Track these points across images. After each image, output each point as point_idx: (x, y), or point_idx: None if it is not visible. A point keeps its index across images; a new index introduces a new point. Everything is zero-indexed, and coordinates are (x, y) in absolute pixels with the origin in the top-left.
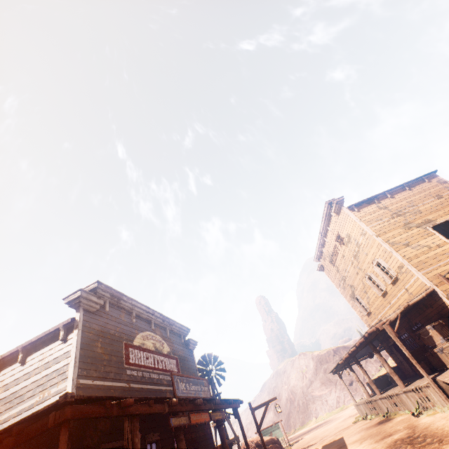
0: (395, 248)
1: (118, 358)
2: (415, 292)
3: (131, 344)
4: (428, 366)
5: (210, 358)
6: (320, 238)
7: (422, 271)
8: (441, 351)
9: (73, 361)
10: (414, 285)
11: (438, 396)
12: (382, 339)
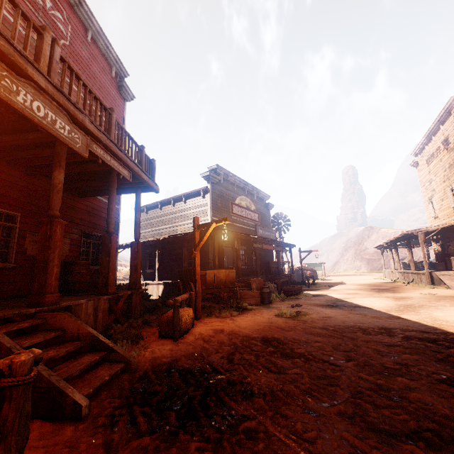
0: None
1: (228, 209)
2: None
3: (234, 203)
4: (445, 265)
5: (282, 216)
6: (428, 135)
7: None
8: (453, 260)
9: (209, 209)
10: None
11: (425, 280)
12: (434, 239)
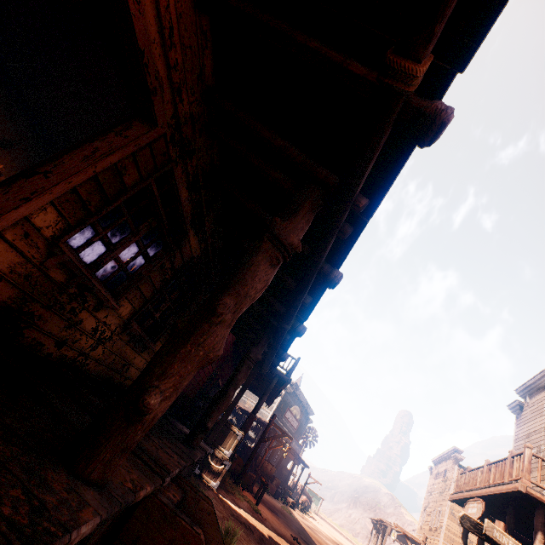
0: (449, 516)
1: (284, 412)
2: (435, 544)
3: (289, 408)
4: None
5: (314, 431)
6: (441, 456)
7: (445, 541)
8: None
9: (275, 407)
10: (437, 541)
11: None
12: None
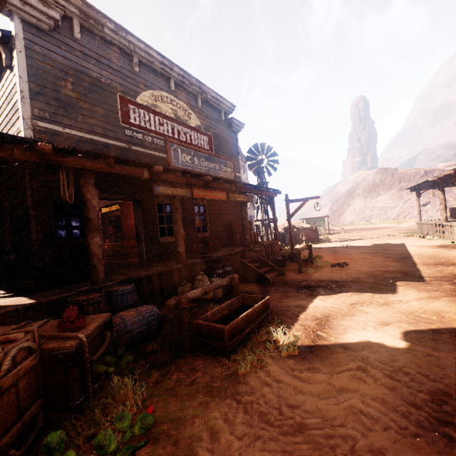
0: None
1: (109, 112)
2: None
3: (132, 100)
4: None
5: (264, 148)
6: None
7: None
8: None
9: (19, 96)
10: None
11: None
12: None
